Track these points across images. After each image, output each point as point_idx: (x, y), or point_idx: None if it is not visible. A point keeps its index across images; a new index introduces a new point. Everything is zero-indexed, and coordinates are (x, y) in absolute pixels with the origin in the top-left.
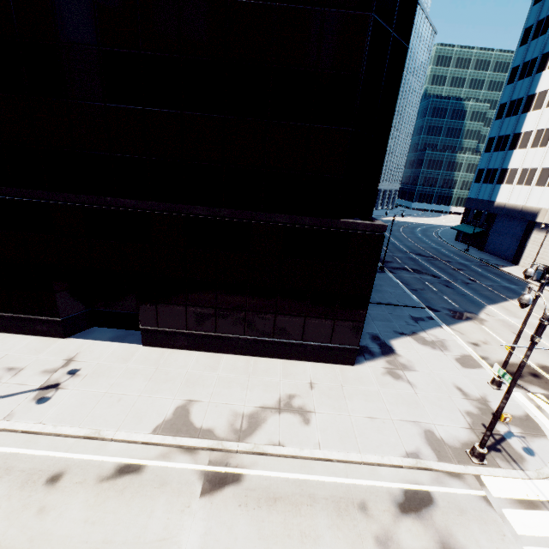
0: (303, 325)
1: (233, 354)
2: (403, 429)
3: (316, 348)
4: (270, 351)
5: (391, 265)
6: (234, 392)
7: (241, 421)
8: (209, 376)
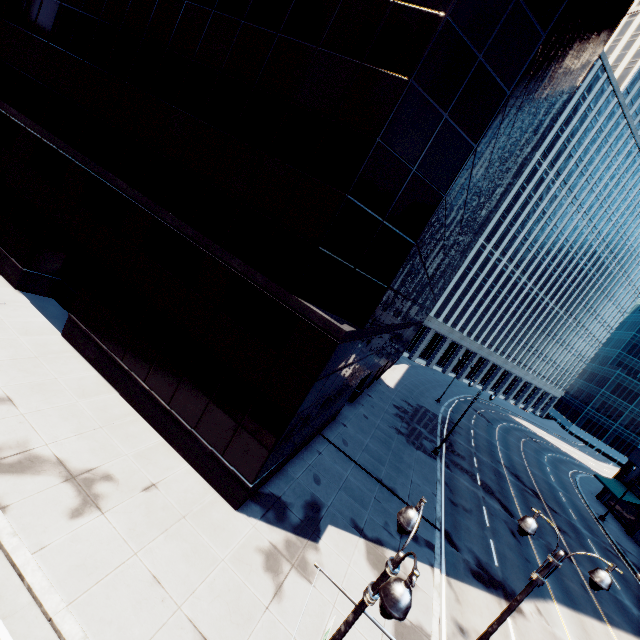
0: (204, 409)
1: (125, 399)
2: (174, 633)
3: (205, 451)
4: (159, 420)
5: (457, 459)
6: (61, 426)
7: (14, 453)
8: (68, 396)
